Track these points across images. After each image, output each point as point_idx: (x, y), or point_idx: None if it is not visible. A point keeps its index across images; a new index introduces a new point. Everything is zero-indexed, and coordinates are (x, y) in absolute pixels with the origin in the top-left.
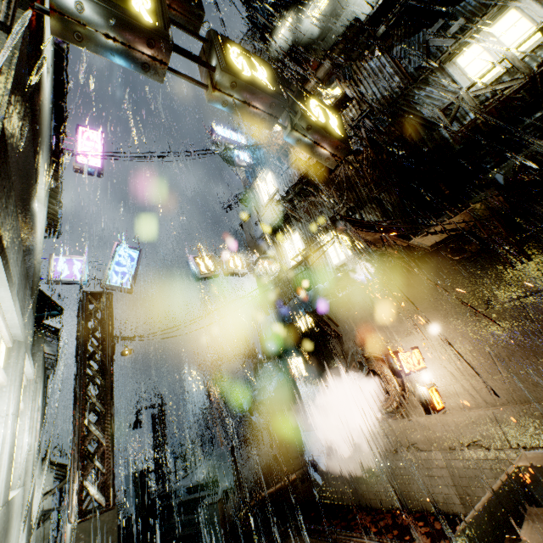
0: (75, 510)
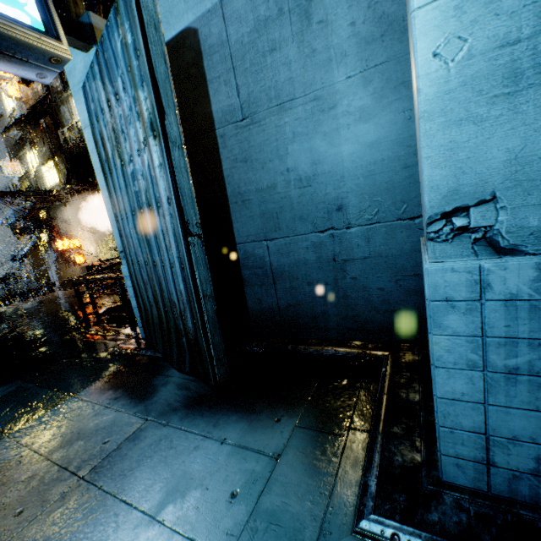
0: None
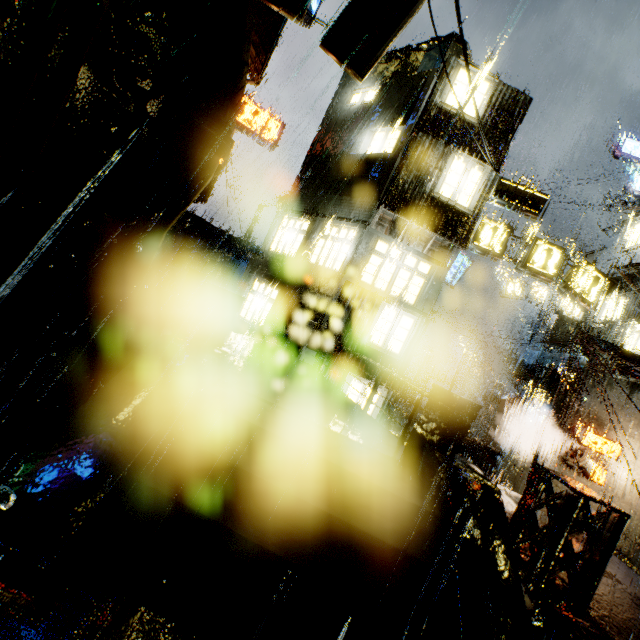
0: None
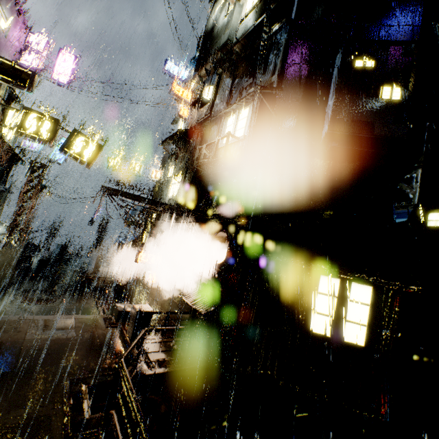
0: (3, 244)
